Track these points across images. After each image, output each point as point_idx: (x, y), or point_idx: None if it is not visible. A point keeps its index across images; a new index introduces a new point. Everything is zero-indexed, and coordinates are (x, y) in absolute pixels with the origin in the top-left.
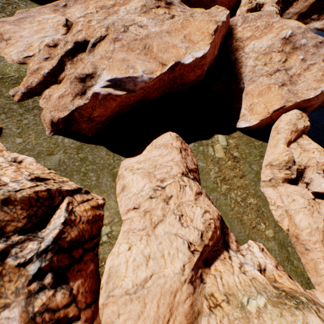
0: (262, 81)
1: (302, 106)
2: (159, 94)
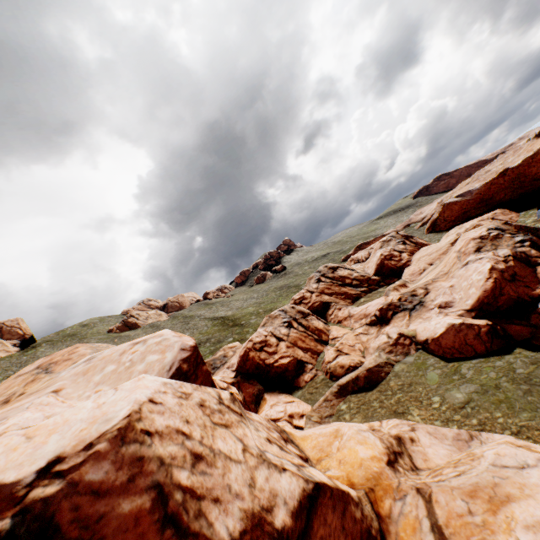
0: None
1: None
2: (508, 196)
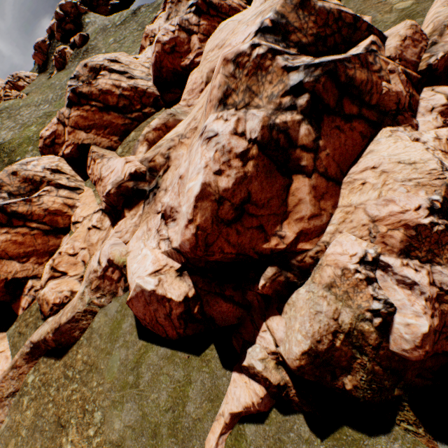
0: None
1: None
2: None
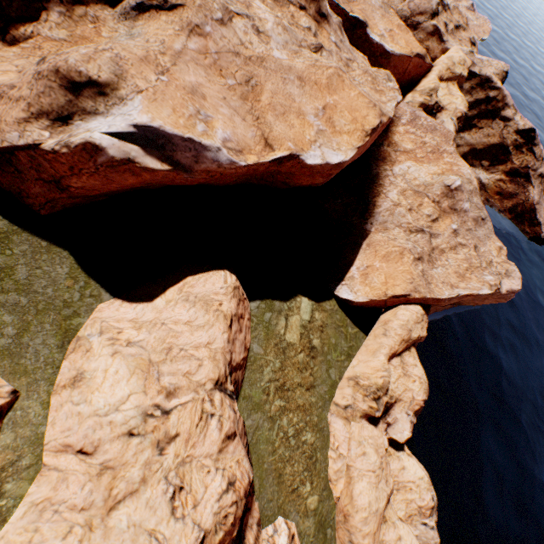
0: (397, 236)
1: (429, 303)
2: (236, 182)
